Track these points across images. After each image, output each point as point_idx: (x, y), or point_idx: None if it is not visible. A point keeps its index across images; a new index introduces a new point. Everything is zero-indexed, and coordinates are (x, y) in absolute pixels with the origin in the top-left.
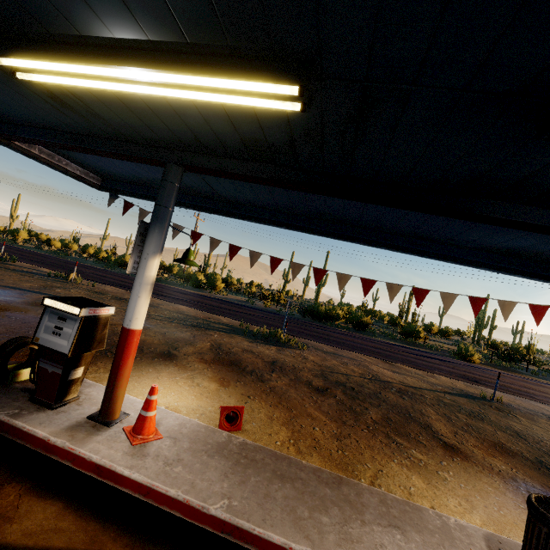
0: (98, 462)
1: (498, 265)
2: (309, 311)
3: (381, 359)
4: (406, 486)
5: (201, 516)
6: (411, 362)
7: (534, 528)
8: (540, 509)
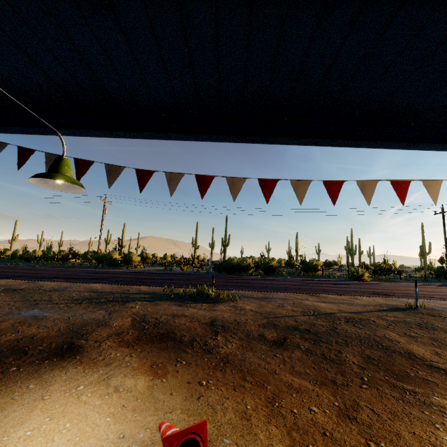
0: None
1: None
2: (224, 266)
3: (306, 293)
4: None
5: None
6: (329, 290)
7: None
8: None
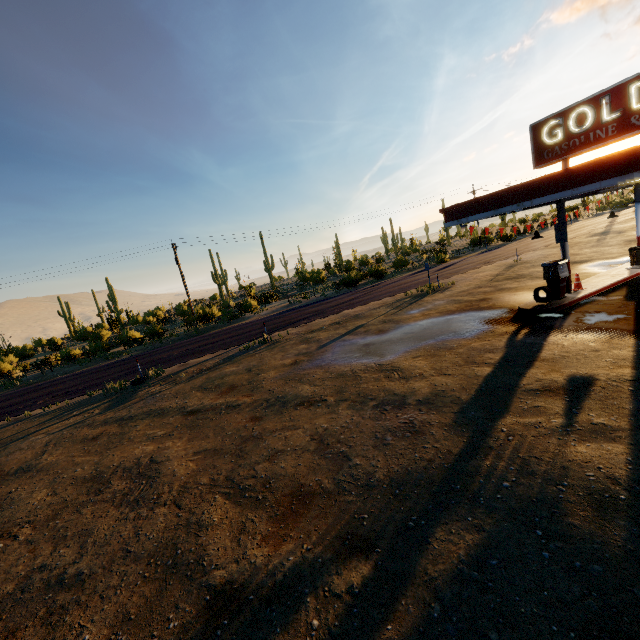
0: (596, 290)
1: (577, 197)
2: (345, 283)
3: (462, 273)
4: (590, 275)
5: (614, 284)
6: (462, 269)
7: (635, 253)
8: (635, 248)
